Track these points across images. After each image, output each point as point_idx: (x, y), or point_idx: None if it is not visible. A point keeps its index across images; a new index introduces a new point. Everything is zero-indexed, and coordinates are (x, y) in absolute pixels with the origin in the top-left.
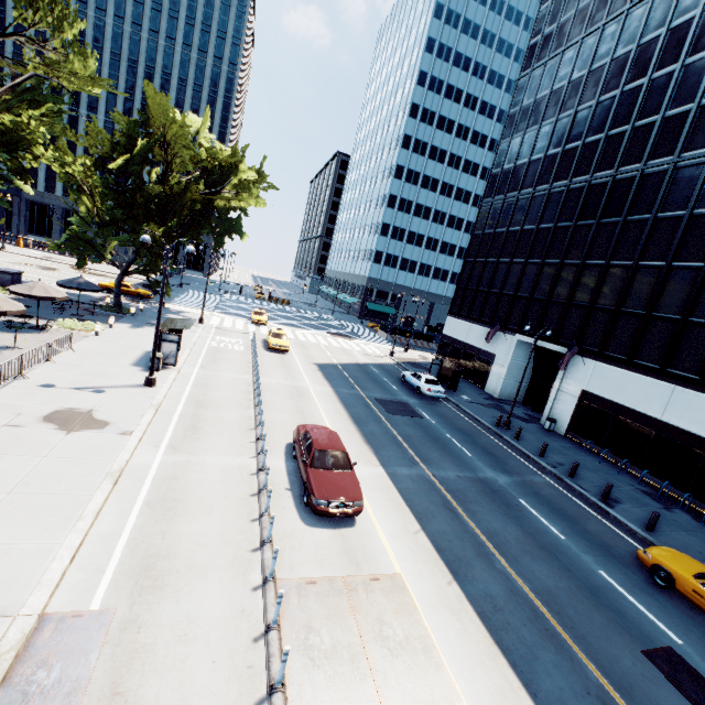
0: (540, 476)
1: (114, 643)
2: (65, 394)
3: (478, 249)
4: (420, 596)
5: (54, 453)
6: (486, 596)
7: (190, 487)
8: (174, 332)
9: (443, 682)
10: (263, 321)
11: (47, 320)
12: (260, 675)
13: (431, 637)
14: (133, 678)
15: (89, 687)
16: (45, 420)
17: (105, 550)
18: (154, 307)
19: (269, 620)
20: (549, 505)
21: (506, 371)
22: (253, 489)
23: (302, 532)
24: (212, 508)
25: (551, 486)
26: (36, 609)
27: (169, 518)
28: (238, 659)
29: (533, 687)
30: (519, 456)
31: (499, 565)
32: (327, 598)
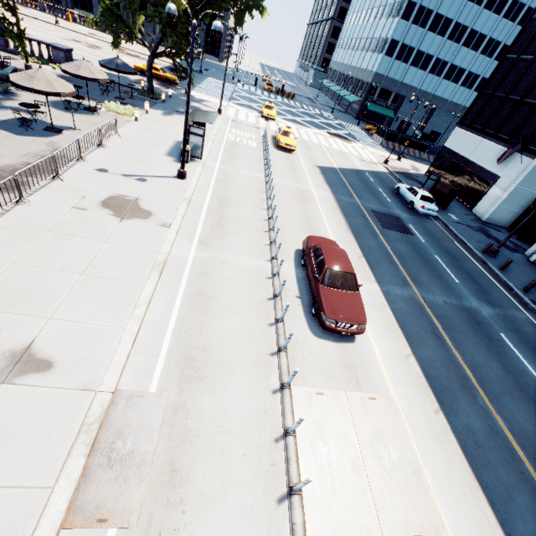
0: (521, 312)
1: (169, 425)
2: (116, 181)
3: (529, 41)
4: (410, 421)
5: (112, 239)
6: (468, 430)
7: (218, 285)
8: (199, 124)
9: (430, 508)
10: (272, 116)
11: (96, 102)
12: (281, 474)
13: (420, 463)
14: (185, 458)
15: (154, 461)
16: (103, 205)
17: (157, 337)
18: (180, 94)
19: (287, 425)
20: (528, 344)
21: (505, 196)
22: (269, 293)
23: (310, 342)
24: (236, 308)
25: (531, 324)
26: (111, 388)
27: (203, 313)
28: (263, 456)
29: (508, 528)
30: (502, 287)
31: (481, 401)
32: (333, 411)
